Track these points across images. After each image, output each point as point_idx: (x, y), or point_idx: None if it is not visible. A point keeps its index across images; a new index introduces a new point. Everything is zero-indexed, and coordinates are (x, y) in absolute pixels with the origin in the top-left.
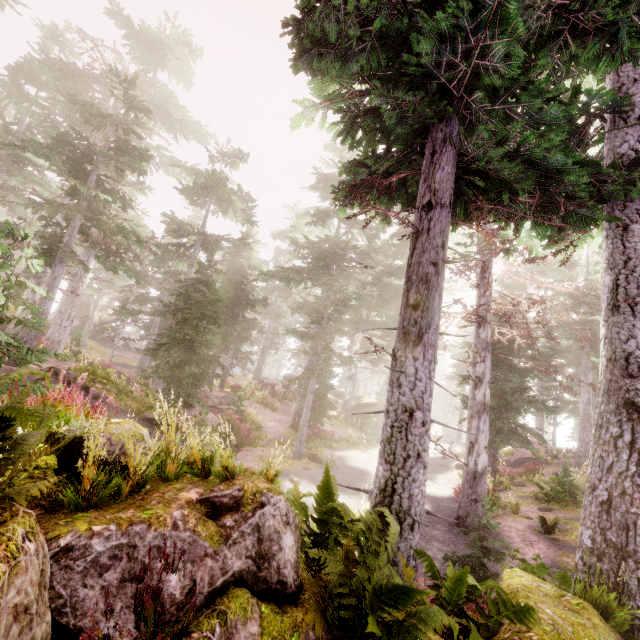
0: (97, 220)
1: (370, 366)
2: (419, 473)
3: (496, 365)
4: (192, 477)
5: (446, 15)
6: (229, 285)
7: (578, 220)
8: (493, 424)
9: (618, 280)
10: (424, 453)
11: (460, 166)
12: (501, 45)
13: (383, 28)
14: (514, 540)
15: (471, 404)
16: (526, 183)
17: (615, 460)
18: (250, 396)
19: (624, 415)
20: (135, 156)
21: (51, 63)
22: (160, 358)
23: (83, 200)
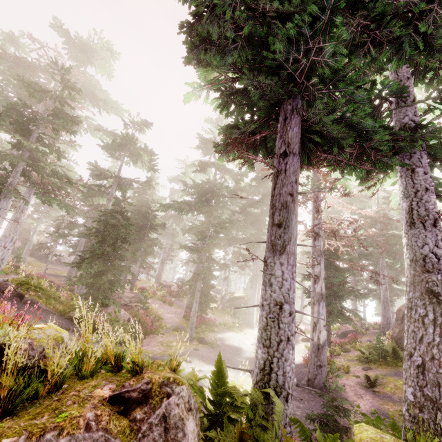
0: (36, 166)
1: (238, 270)
2: (289, 353)
3: (326, 266)
4: (106, 372)
5: (293, 25)
6: (137, 214)
7: (381, 165)
8: (326, 308)
9: (412, 205)
10: (292, 337)
11: (303, 128)
12: (330, 46)
13: (249, 34)
14: (349, 394)
15: (312, 295)
16: (348, 140)
17: (424, 333)
18: (153, 295)
19: (427, 300)
20: (68, 121)
21: (7, 56)
22: (83, 269)
23: (26, 151)
